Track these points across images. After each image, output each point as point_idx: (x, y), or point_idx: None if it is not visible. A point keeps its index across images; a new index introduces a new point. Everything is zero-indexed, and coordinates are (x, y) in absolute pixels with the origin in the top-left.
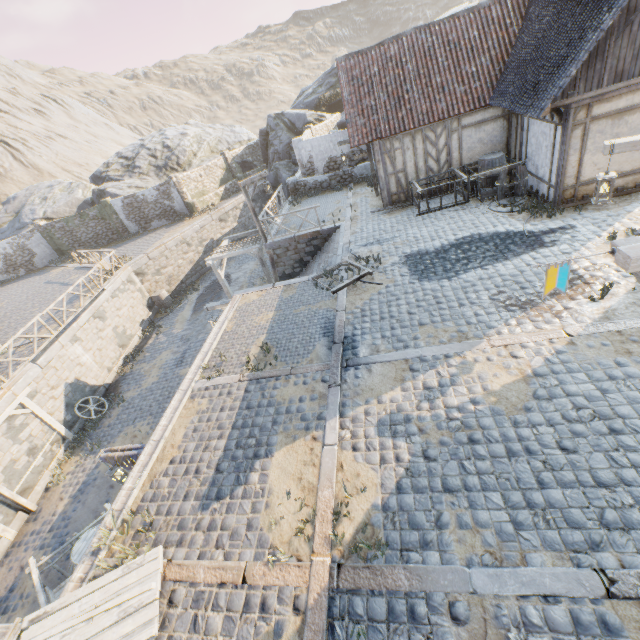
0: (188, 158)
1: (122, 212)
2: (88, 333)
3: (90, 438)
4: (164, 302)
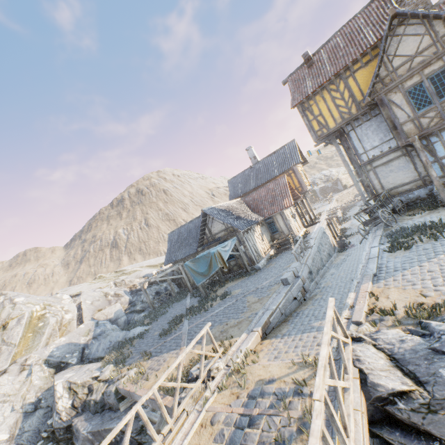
0: (335, 177)
1: (318, 192)
2: (334, 205)
3: (345, 221)
4: (345, 208)
